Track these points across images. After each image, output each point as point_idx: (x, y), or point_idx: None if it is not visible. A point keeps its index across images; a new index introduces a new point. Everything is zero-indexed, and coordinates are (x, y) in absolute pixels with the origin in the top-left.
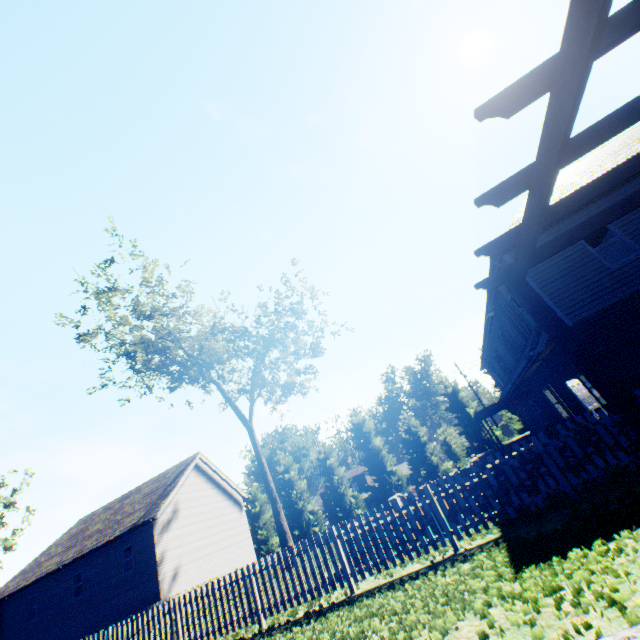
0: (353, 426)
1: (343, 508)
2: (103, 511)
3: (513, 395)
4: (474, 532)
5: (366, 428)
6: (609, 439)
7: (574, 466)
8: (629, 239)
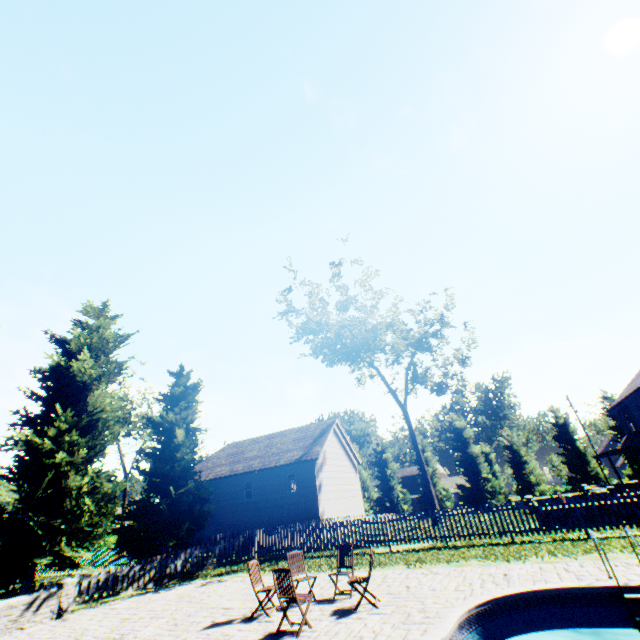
0: (454, 429)
1: None
2: (252, 442)
3: None
4: None
5: (465, 434)
6: None
7: None
8: None
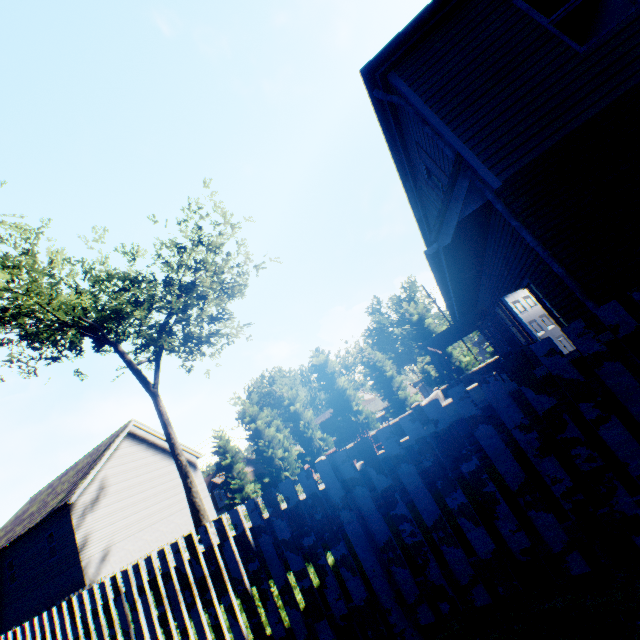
0: (315, 368)
1: (312, 452)
2: (46, 490)
3: (464, 319)
4: None
5: (330, 368)
6: (512, 470)
7: (413, 548)
8: None
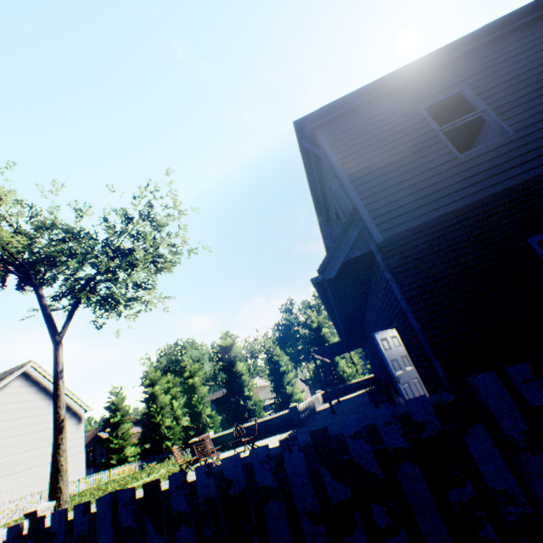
0: (221, 349)
1: (198, 426)
2: None
3: (349, 338)
4: None
5: (234, 352)
6: None
7: None
8: (496, 115)
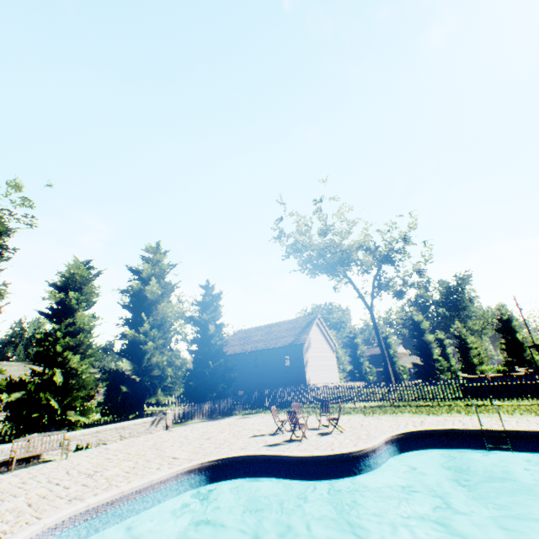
0: (412, 322)
1: (392, 371)
2: (256, 330)
3: None
4: None
5: (422, 326)
6: None
7: None
8: None
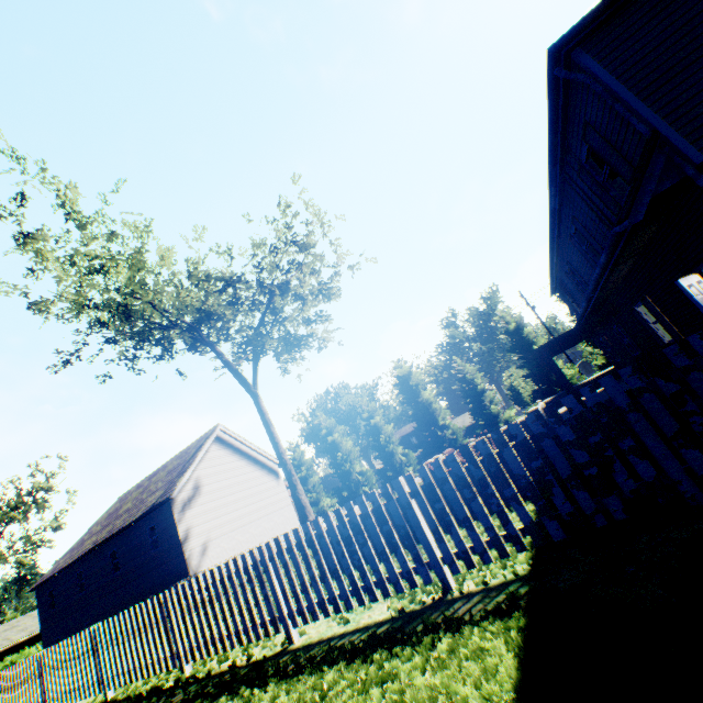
0: (398, 380)
1: (393, 467)
2: (135, 490)
3: (591, 320)
4: (491, 549)
5: (413, 381)
6: None
7: None
8: None
